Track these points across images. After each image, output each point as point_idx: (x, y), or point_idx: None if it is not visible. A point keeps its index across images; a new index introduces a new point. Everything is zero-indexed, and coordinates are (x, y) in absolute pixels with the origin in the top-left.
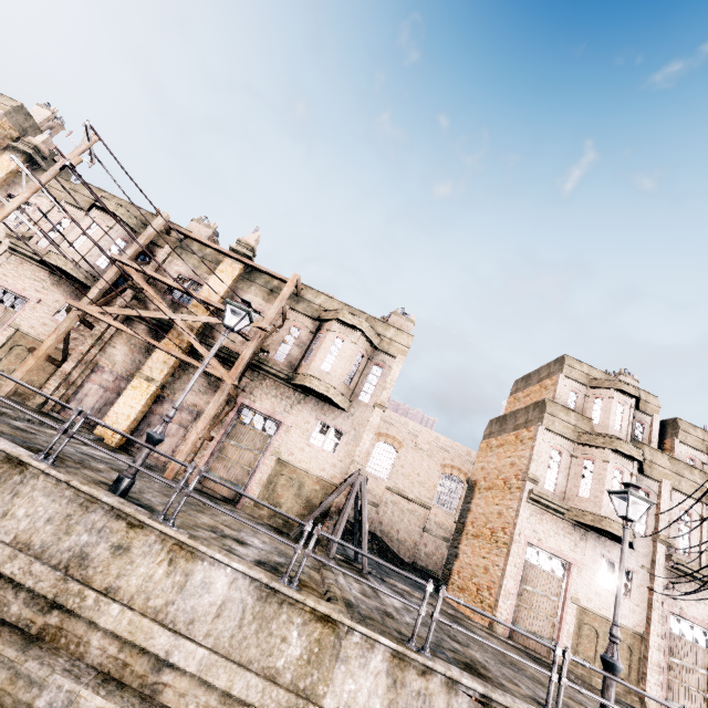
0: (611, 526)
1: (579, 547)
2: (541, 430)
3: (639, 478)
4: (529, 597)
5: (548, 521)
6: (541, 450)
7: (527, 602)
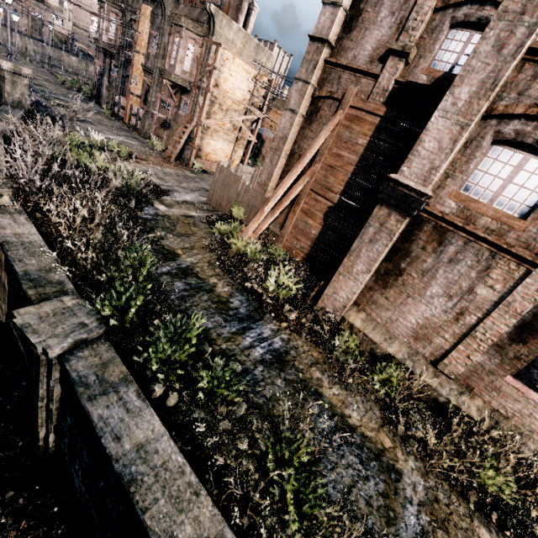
0: None
1: None
2: None
3: None
4: None
5: None
6: None
7: None
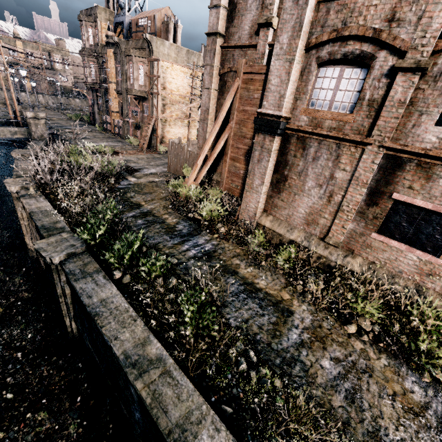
0: None
1: None
2: None
3: None
4: None
5: None
6: None
7: None
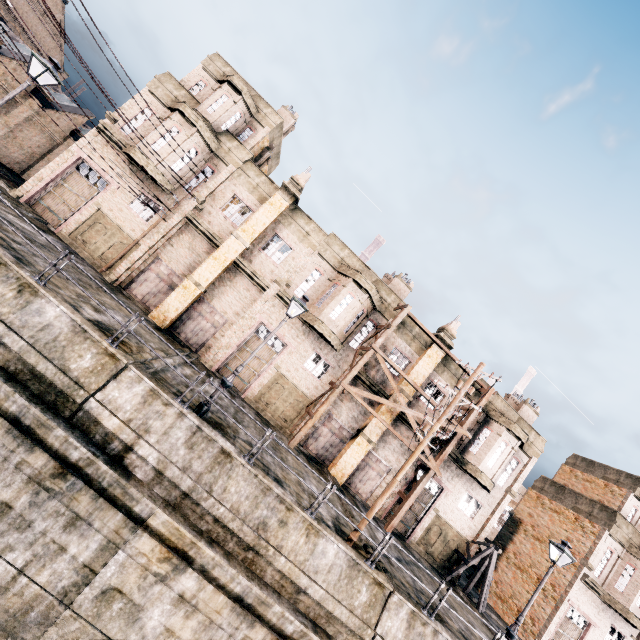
0: (633, 618)
1: (599, 615)
2: (606, 534)
3: None
4: (558, 636)
5: (587, 595)
6: (601, 548)
7: (556, 638)
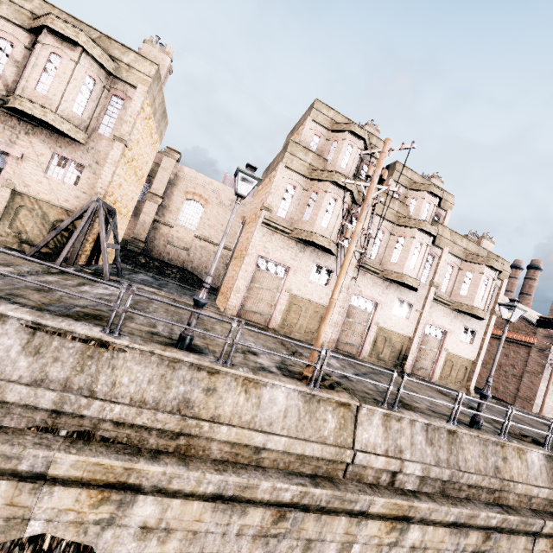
0: (317, 239)
1: (298, 256)
2: (281, 168)
3: (354, 207)
4: (256, 291)
5: (277, 240)
6: (279, 185)
7: (254, 294)
